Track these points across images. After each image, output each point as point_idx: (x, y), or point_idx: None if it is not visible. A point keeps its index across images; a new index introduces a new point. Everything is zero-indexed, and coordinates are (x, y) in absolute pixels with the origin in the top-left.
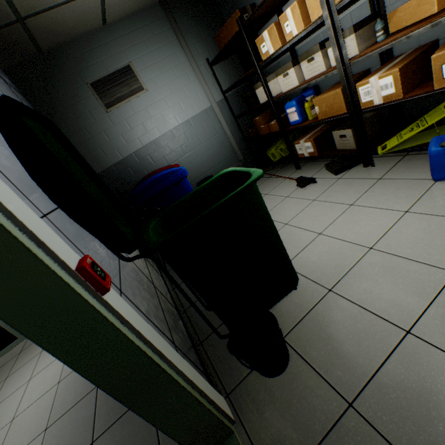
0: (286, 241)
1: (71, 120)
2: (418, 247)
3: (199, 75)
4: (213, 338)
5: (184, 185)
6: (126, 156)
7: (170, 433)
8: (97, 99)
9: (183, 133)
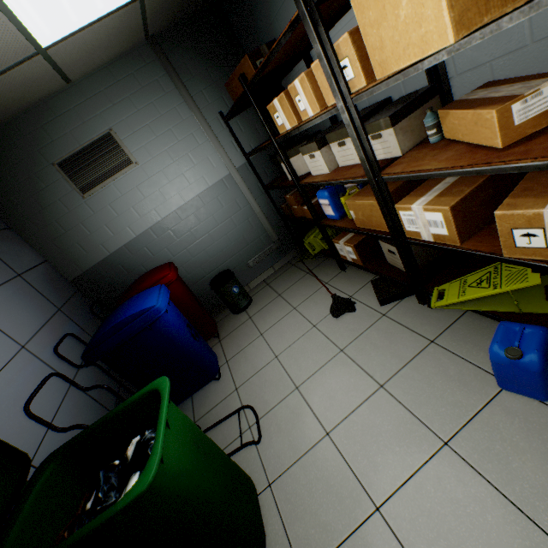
0: (286, 428)
1: (37, 213)
2: (438, 547)
3: (209, 135)
4: None
5: (161, 325)
6: (115, 250)
7: None
8: (69, 182)
9: (191, 213)
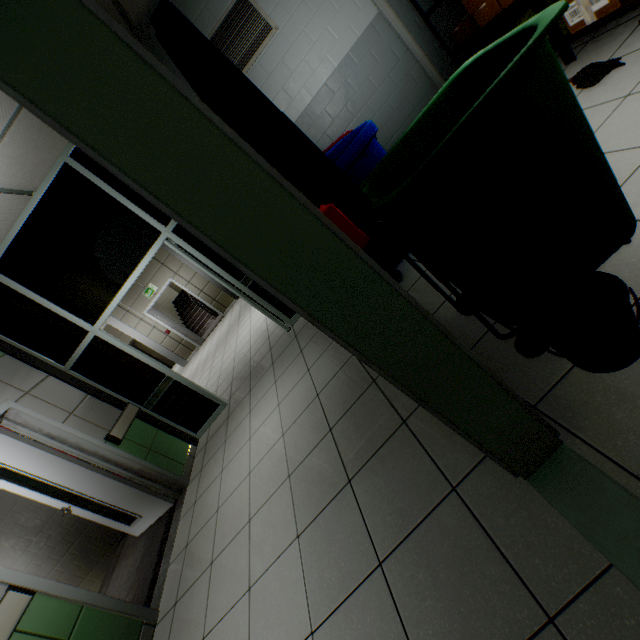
0: None
1: None
2: None
3: None
4: (480, 349)
5: (375, 150)
6: None
7: (475, 437)
8: None
9: (343, 81)
